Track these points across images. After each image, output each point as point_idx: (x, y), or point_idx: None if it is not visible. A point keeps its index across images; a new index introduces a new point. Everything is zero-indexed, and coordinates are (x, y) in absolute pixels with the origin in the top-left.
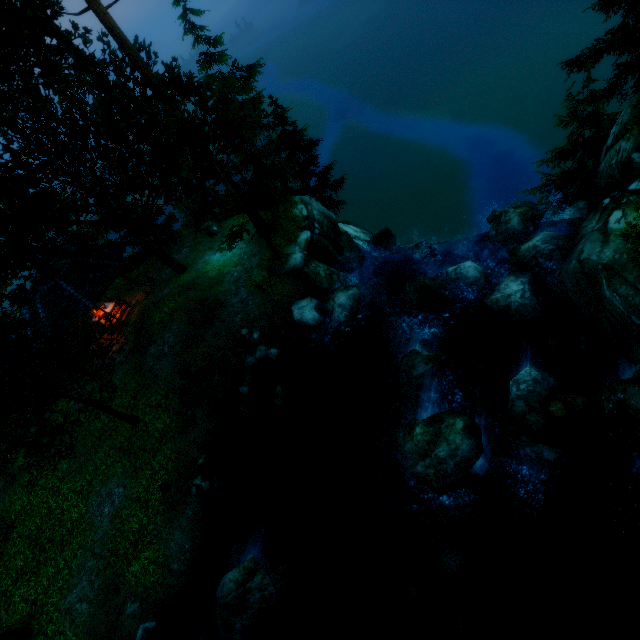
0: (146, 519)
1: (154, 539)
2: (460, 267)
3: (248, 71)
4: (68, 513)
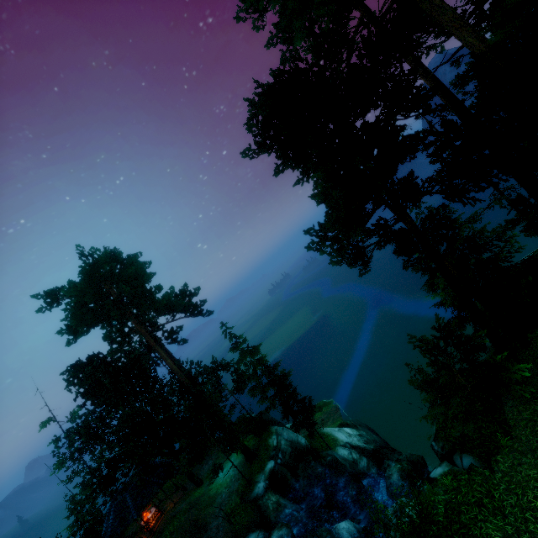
0: None
1: None
2: (337, 527)
3: (254, 348)
4: None
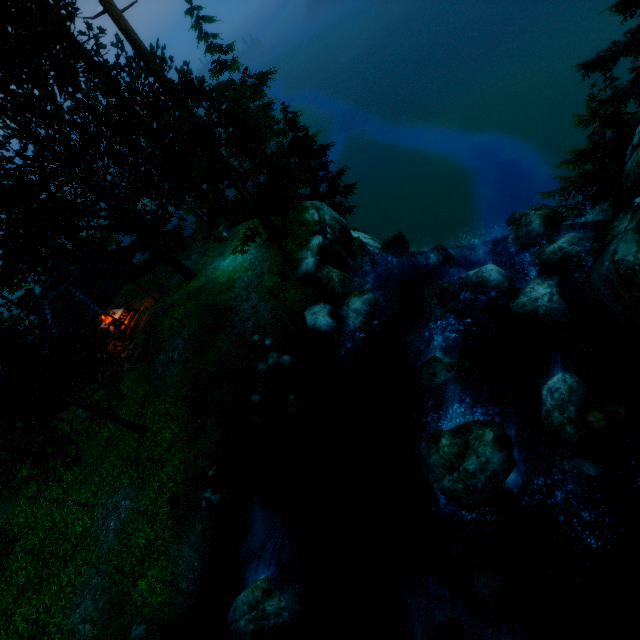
0: (153, 534)
1: (162, 556)
2: (482, 270)
3: (259, 78)
4: (72, 526)
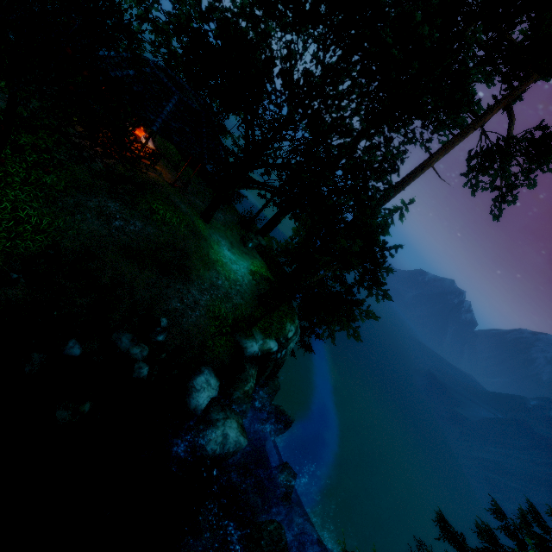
0: None
1: None
2: None
3: None
4: None
